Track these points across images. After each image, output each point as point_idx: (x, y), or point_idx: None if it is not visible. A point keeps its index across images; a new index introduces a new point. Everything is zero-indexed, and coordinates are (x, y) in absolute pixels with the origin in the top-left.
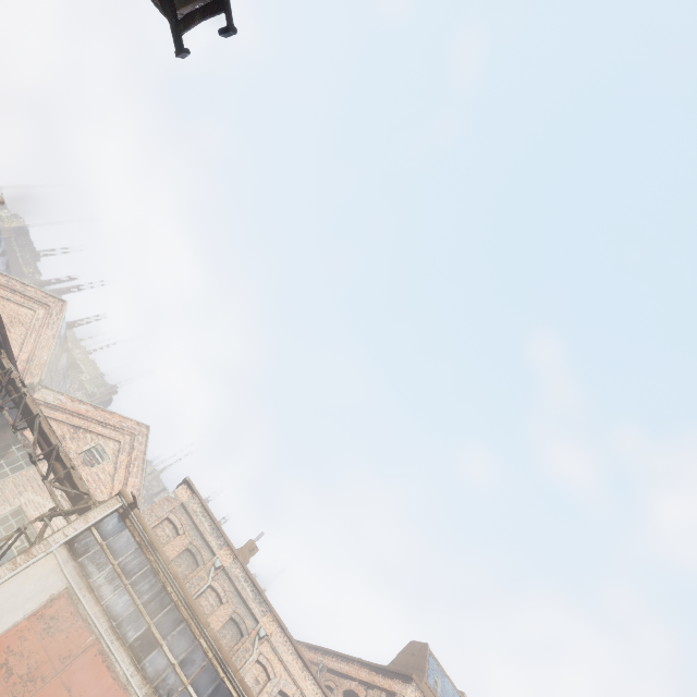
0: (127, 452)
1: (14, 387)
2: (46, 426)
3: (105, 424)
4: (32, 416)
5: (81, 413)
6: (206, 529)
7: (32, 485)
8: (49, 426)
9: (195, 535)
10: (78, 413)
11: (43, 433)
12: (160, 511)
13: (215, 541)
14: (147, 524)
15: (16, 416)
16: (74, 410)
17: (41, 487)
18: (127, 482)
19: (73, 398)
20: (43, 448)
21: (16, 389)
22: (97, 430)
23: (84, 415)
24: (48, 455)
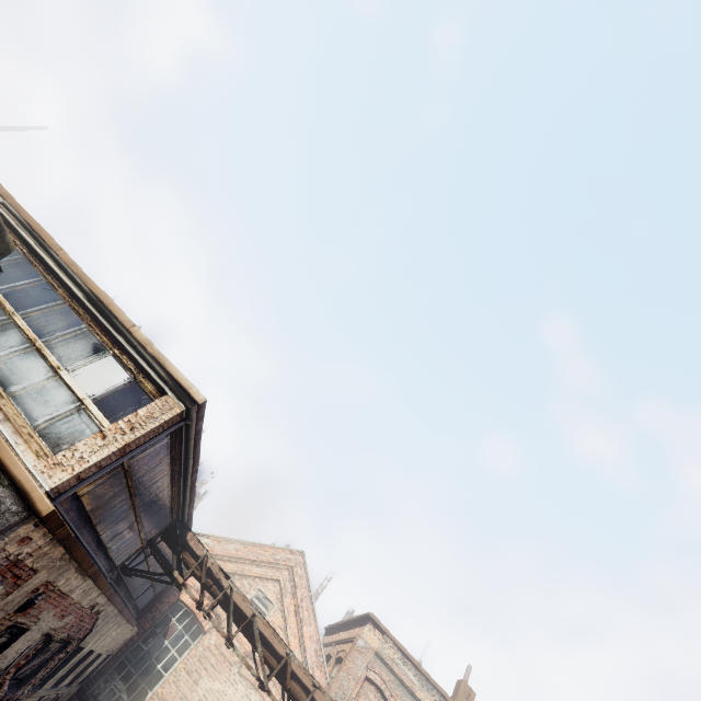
0: (290, 592)
1: (213, 579)
2: (262, 627)
3: (258, 562)
4: (247, 620)
5: (231, 555)
6: (413, 683)
7: (204, 667)
8: (271, 629)
9: (403, 694)
10: (229, 556)
11: (263, 640)
12: (356, 670)
13: (428, 698)
14: (348, 694)
15: (229, 624)
16: (223, 553)
17: (215, 667)
18: (303, 635)
19: (218, 538)
20: (268, 662)
21: (216, 581)
22: (252, 572)
23: (235, 557)
24: (278, 673)
